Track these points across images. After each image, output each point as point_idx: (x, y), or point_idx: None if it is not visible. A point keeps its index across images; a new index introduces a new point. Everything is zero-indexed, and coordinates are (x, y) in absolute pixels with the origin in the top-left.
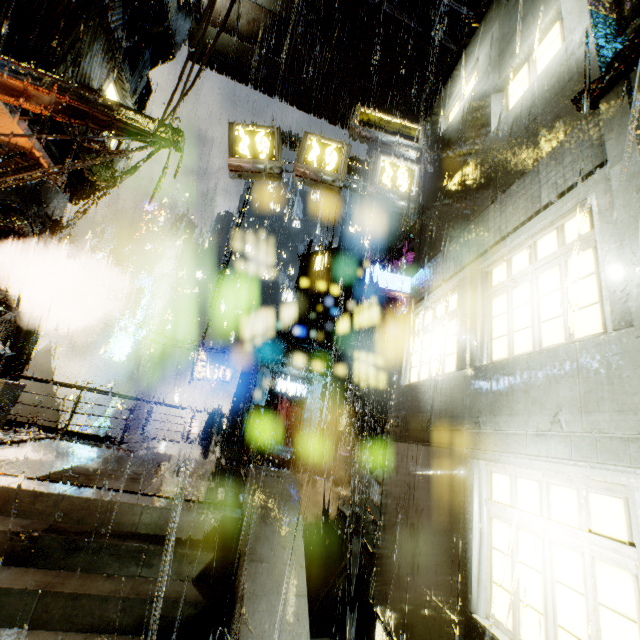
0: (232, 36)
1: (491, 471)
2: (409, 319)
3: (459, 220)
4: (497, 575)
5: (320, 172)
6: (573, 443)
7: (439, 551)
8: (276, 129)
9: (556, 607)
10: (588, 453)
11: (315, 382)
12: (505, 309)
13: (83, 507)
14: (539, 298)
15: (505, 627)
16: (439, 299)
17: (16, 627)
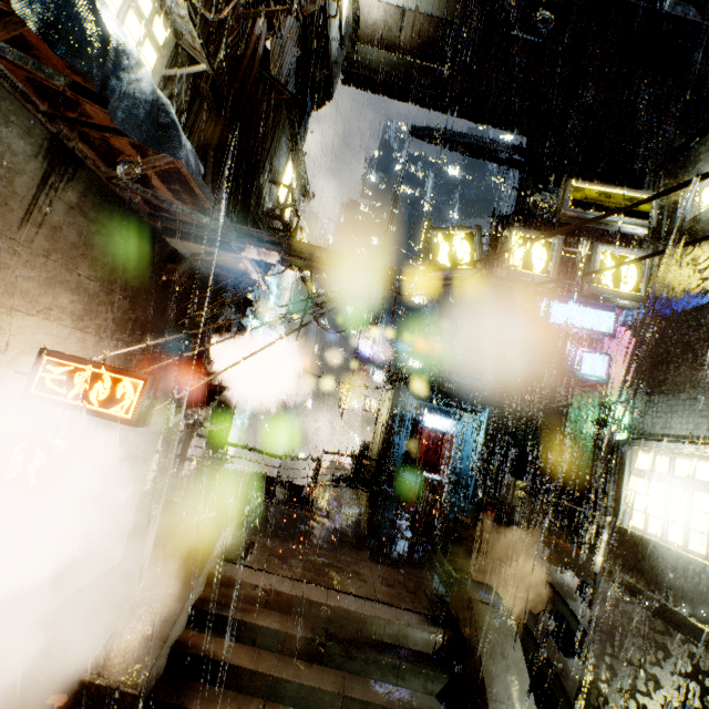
0: (391, 52)
1: None
2: (630, 449)
3: None
4: None
5: (526, 277)
6: None
7: None
8: (476, 229)
9: None
10: None
11: (462, 412)
12: None
13: (343, 616)
14: None
15: None
16: (681, 454)
17: None
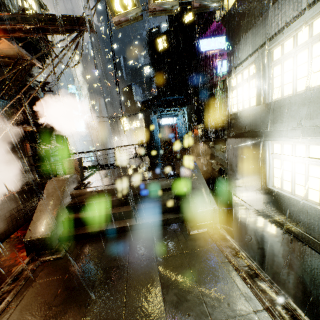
0: None
1: (273, 143)
2: (228, 80)
3: (252, 15)
4: (275, 175)
5: (163, 4)
6: (305, 131)
7: (253, 172)
8: None
9: (295, 179)
10: (310, 134)
11: (178, 114)
12: (280, 73)
13: (131, 188)
14: (297, 67)
15: (278, 187)
16: (244, 68)
17: (135, 217)
